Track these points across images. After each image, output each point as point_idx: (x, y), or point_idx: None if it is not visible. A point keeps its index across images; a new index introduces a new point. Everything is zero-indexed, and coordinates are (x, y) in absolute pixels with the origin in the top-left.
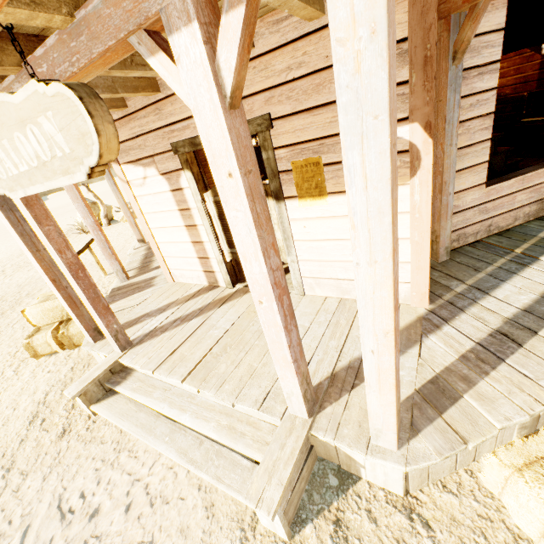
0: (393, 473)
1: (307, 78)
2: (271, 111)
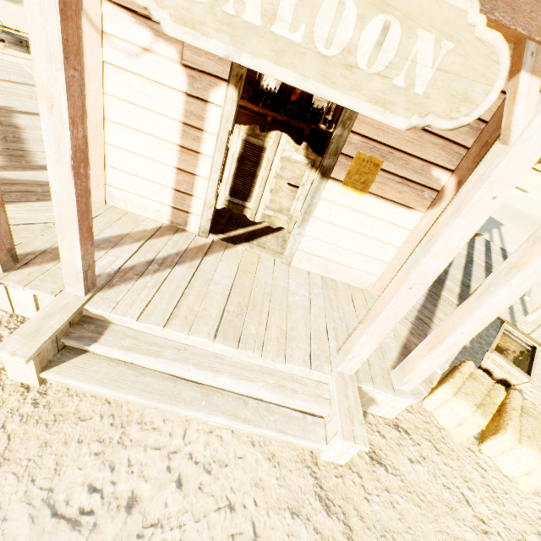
0: (401, 406)
1: None
2: None
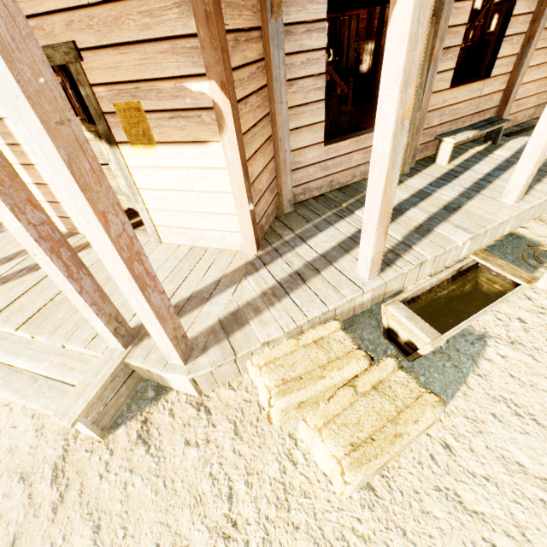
0: (185, 382)
1: (103, 7)
2: (76, 39)
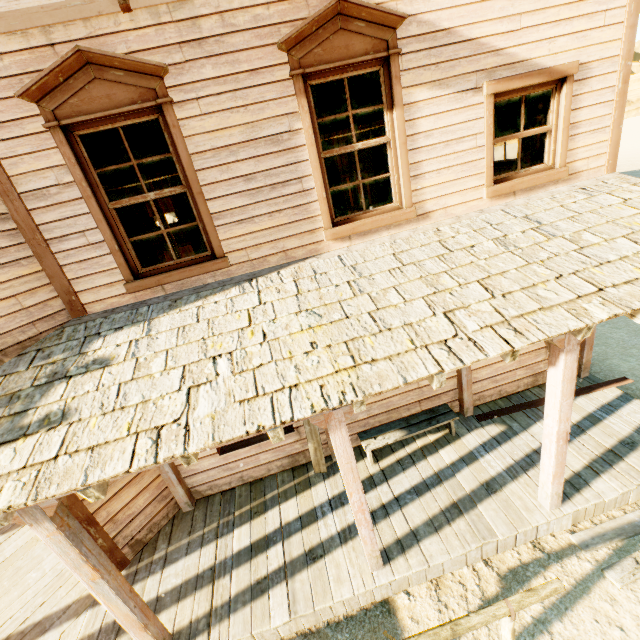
0: None
1: None
2: None
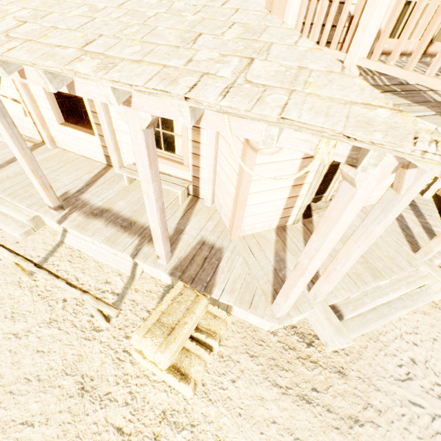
0: None
1: None
2: None
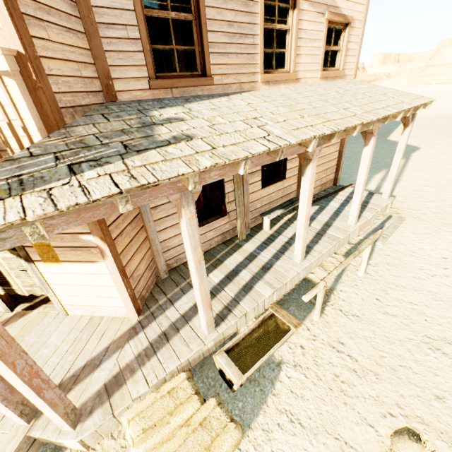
0: (75, 443)
1: None
2: None
